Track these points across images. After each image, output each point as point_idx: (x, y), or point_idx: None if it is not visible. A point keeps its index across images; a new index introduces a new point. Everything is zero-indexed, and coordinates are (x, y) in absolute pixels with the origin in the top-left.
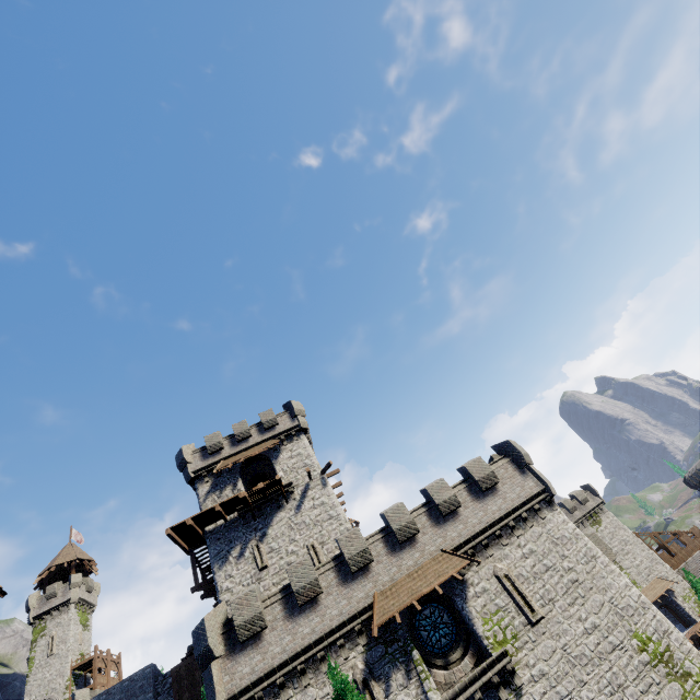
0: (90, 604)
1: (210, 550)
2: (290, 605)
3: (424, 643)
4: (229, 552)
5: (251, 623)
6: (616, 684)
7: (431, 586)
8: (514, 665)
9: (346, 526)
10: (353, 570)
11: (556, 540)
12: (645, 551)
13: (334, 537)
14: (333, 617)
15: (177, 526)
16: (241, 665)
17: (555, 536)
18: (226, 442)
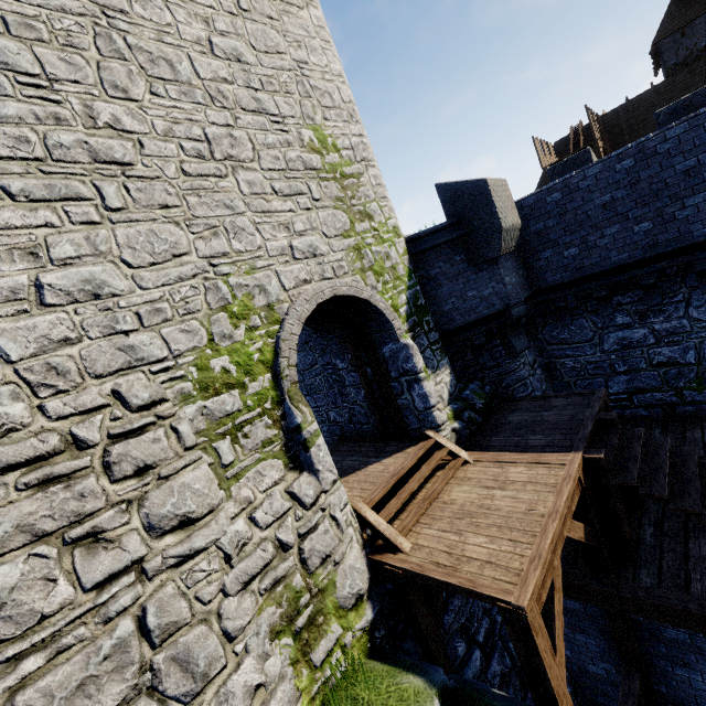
0: None
1: None
2: None
3: None
4: None
5: None
6: (225, 151)
7: None
8: None
9: None
10: None
11: None
12: None
13: None
14: None
15: None
16: None
17: None
18: None
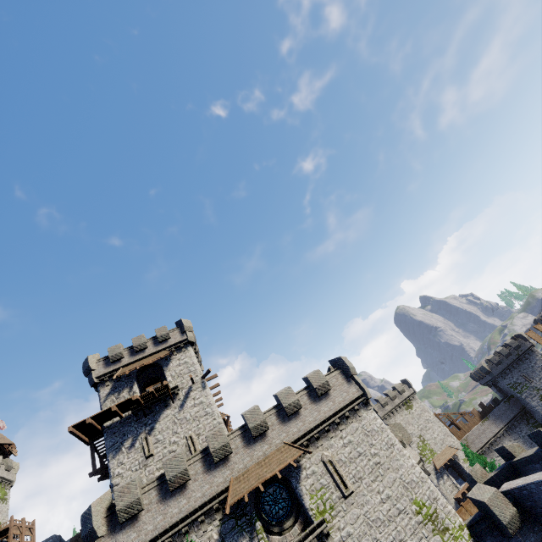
0: (8, 480)
1: (106, 442)
2: (164, 490)
3: (267, 515)
4: (122, 444)
5: (130, 508)
6: (398, 539)
7: (273, 472)
8: (329, 529)
9: (218, 420)
10: (216, 460)
11: (367, 433)
12: (441, 427)
13: (208, 429)
14: (197, 499)
15: (78, 424)
16: (119, 541)
17: (367, 429)
18: (126, 352)
